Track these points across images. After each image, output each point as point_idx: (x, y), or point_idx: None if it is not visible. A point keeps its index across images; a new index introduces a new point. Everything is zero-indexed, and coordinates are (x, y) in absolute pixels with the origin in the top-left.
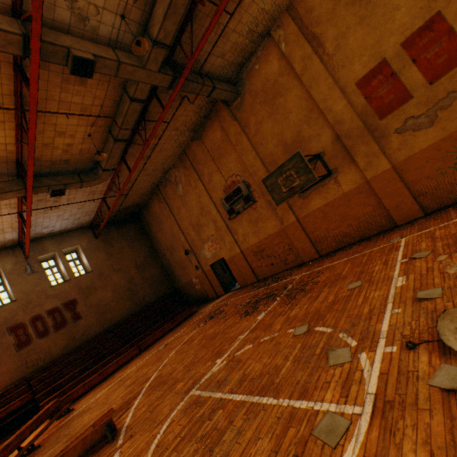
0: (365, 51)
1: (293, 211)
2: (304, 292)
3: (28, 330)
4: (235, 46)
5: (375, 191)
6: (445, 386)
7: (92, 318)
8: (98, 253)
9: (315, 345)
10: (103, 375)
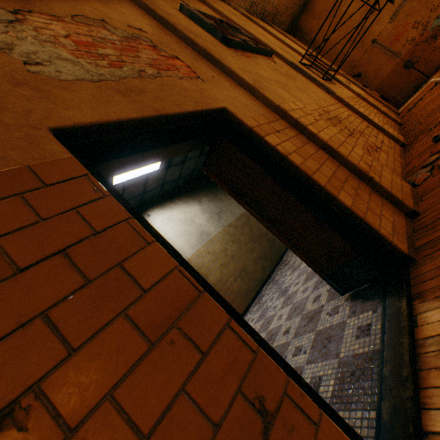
0: None
1: None
2: None
3: None
4: None
5: (367, 100)
6: None
7: None
8: None
9: None
10: None
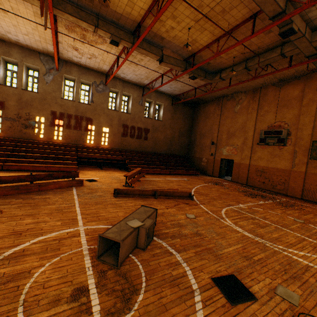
0: None
1: (307, 166)
2: (293, 208)
3: (128, 130)
4: None
5: None
6: None
7: (150, 143)
8: (168, 113)
9: (310, 229)
10: (153, 172)
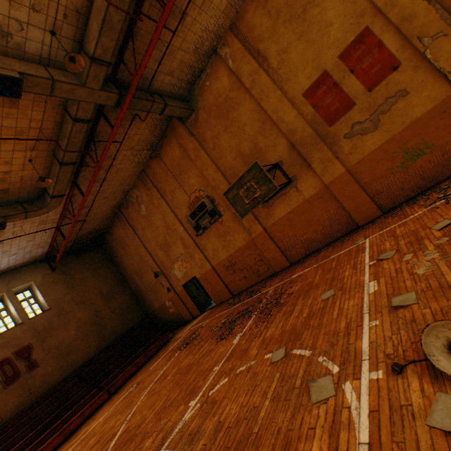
0: (307, 64)
1: (260, 221)
2: (279, 306)
3: None
4: (183, 64)
5: (334, 195)
6: (449, 427)
7: (52, 364)
8: (56, 287)
9: (294, 374)
10: (65, 434)
